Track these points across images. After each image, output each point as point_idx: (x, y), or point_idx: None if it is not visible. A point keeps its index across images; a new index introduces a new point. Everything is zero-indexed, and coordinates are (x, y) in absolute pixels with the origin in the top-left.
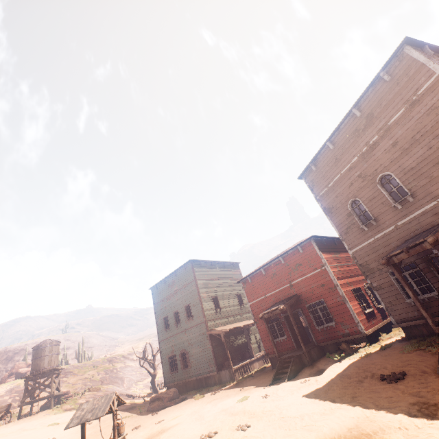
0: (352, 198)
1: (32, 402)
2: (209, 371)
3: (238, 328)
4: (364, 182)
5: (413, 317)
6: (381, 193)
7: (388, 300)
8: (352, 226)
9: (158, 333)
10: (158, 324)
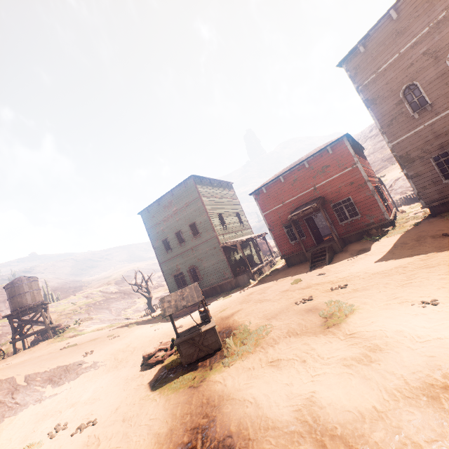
0: (409, 82)
1: (23, 339)
2: (224, 279)
3: (249, 239)
4: (429, 61)
5: (445, 196)
6: (448, 71)
7: (422, 185)
8: (400, 115)
9: (157, 256)
10: (155, 247)
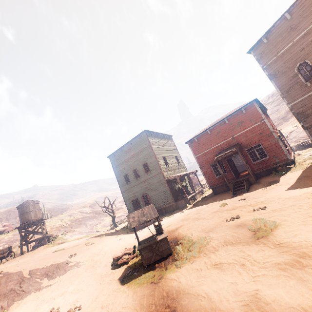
0: (301, 61)
1: (27, 244)
2: (168, 203)
3: (185, 175)
4: None
5: None
6: None
7: None
8: (296, 84)
9: (120, 187)
10: (119, 180)
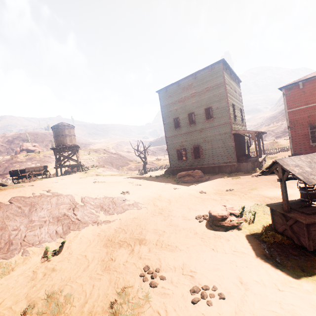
0: None
1: (61, 167)
2: (226, 162)
3: (259, 133)
4: None
5: None
6: None
7: None
8: None
9: (165, 131)
10: (165, 123)
